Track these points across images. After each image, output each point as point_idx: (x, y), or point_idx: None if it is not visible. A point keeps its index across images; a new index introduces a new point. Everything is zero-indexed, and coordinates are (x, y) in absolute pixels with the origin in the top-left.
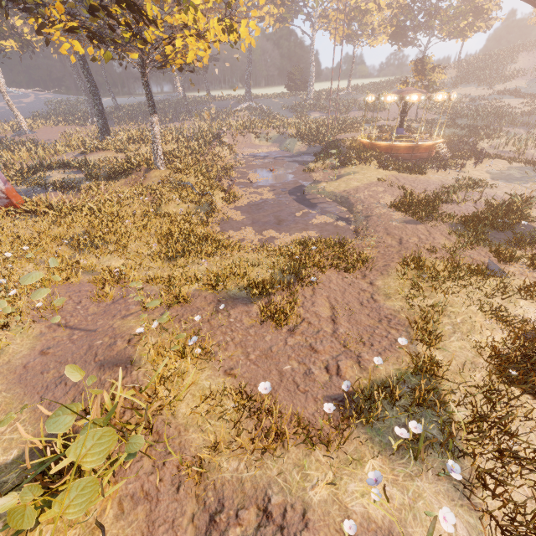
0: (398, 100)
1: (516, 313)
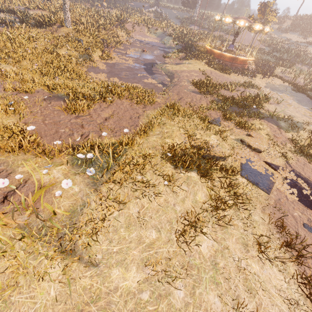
0: (232, 22)
1: (205, 139)
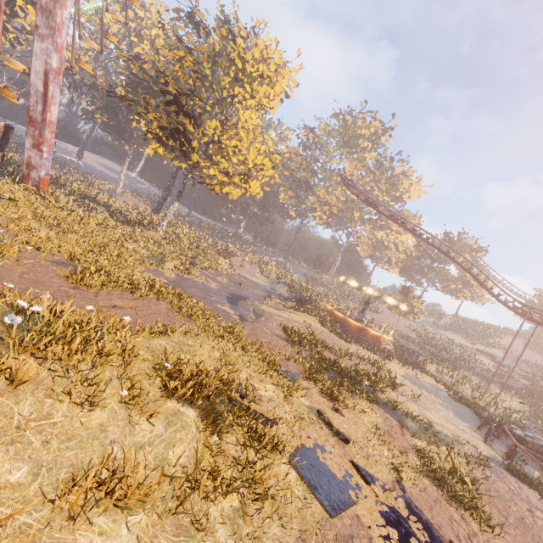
0: (358, 286)
1: (253, 384)
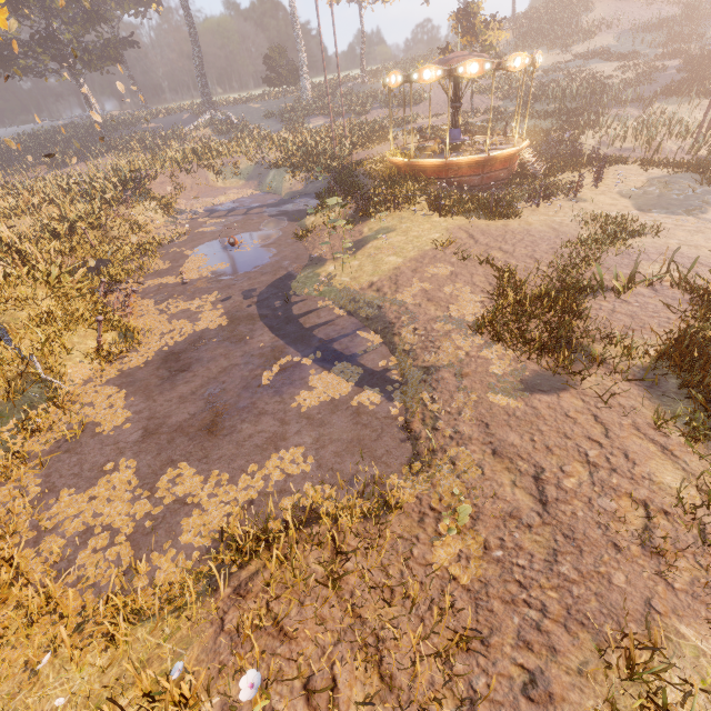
0: (444, 75)
1: None
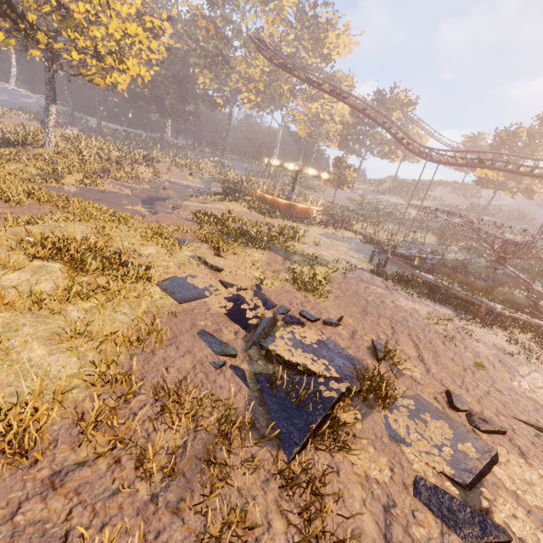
0: (280, 165)
1: (136, 248)
